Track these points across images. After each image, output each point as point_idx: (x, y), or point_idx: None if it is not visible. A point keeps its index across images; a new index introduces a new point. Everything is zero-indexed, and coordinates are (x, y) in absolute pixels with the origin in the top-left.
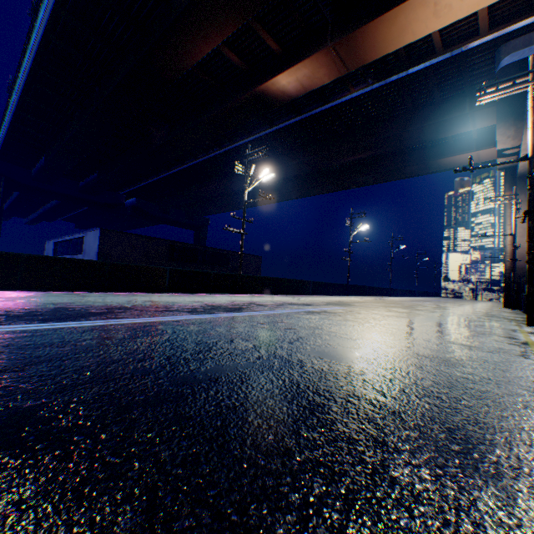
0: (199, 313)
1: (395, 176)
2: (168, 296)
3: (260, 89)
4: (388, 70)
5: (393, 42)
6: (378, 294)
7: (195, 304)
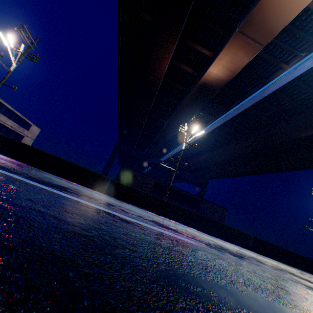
0: None
1: None
2: (86, 189)
3: (202, 81)
4: None
5: (297, 2)
6: None
7: (54, 182)
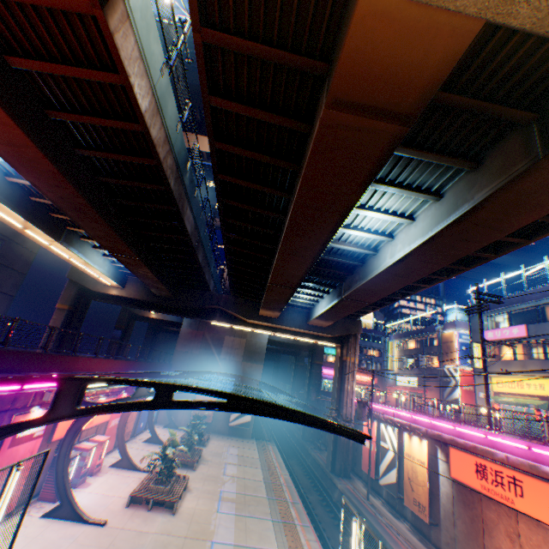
0: None
1: None
2: None
3: None
4: None
5: (187, 144)
6: None
7: None
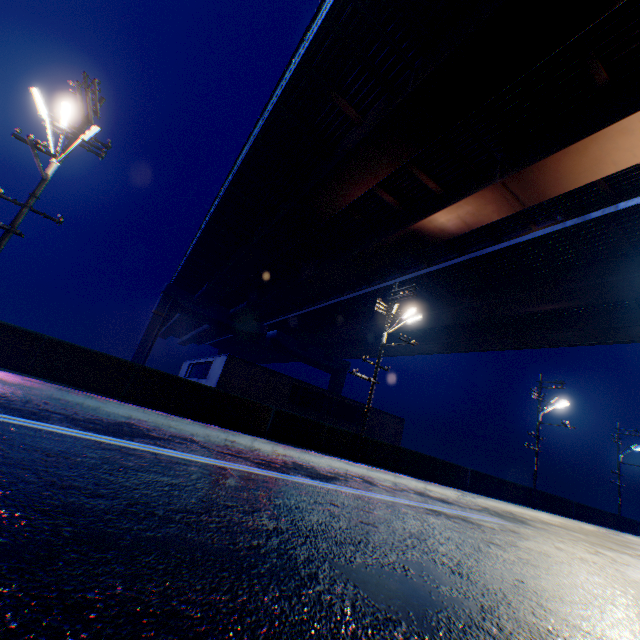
0: (268, 467)
1: (613, 337)
2: (261, 441)
3: (414, 227)
4: (584, 205)
5: (584, 174)
6: (595, 521)
7: (279, 458)
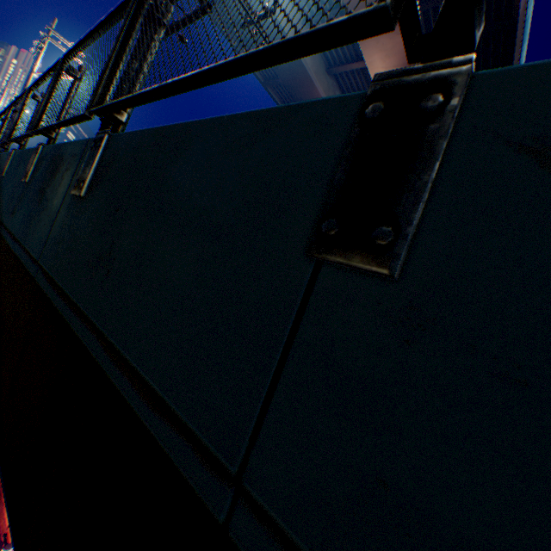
0: None
1: None
2: None
3: None
4: None
5: None
6: None
7: None
